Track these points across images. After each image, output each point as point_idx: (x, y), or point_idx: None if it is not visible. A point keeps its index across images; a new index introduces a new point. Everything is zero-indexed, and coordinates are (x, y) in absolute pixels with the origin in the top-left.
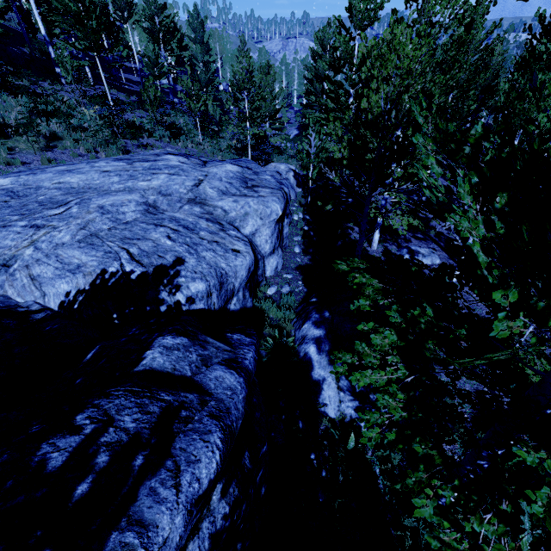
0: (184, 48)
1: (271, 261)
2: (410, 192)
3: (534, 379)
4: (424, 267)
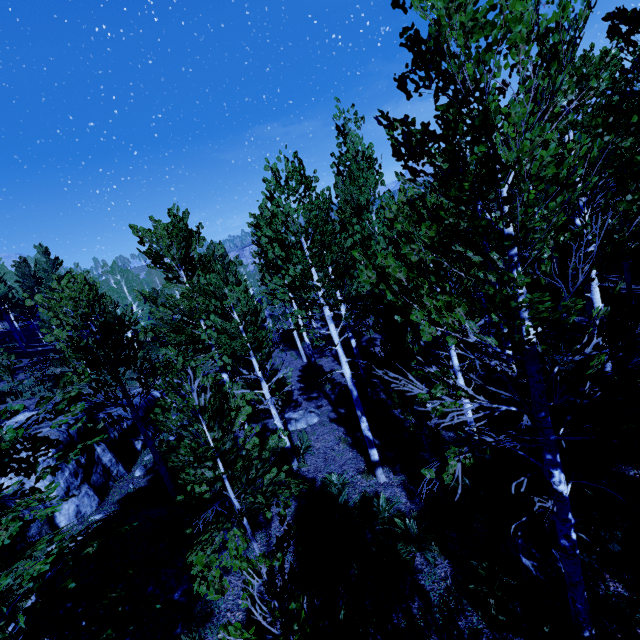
0: (100, 297)
1: (66, 507)
2: (322, 349)
3: (197, 566)
4: (295, 433)
